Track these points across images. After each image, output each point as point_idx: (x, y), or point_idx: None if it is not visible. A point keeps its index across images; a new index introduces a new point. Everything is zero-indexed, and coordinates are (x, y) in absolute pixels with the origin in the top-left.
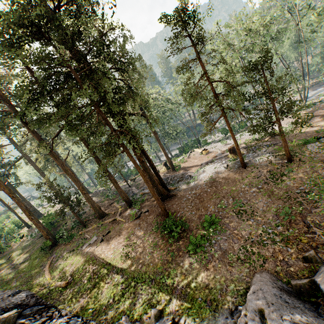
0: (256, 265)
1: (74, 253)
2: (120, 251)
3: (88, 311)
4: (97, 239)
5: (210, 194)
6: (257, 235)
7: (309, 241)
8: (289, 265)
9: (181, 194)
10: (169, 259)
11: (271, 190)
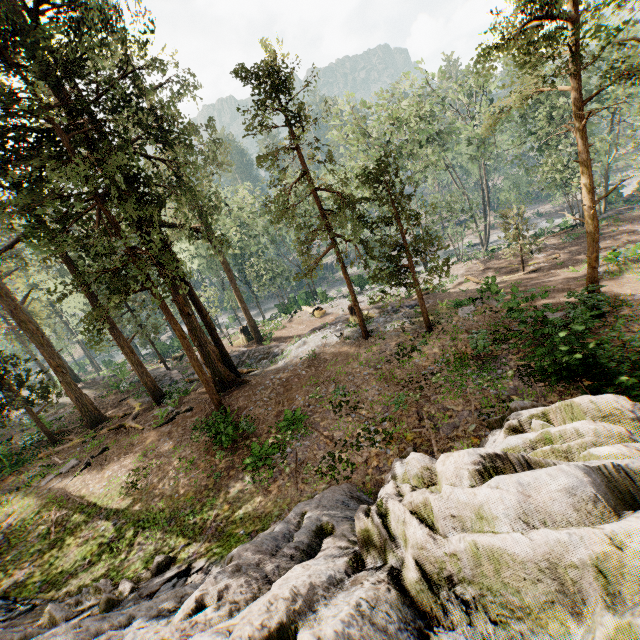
0: (341, 477)
1: (19, 495)
2: (122, 481)
3: (31, 587)
4: (79, 463)
5: (305, 379)
6: (353, 435)
7: (415, 438)
8: (382, 472)
9: (258, 379)
10: (210, 485)
11: (392, 371)
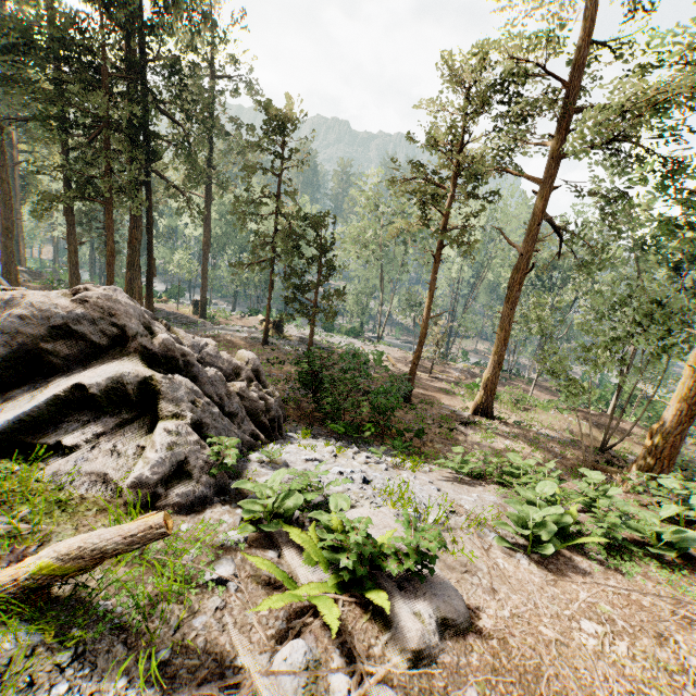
0: None
1: None
2: None
3: None
4: None
5: None
6: None
7: None
8: None
9: None
10: None
11: None
